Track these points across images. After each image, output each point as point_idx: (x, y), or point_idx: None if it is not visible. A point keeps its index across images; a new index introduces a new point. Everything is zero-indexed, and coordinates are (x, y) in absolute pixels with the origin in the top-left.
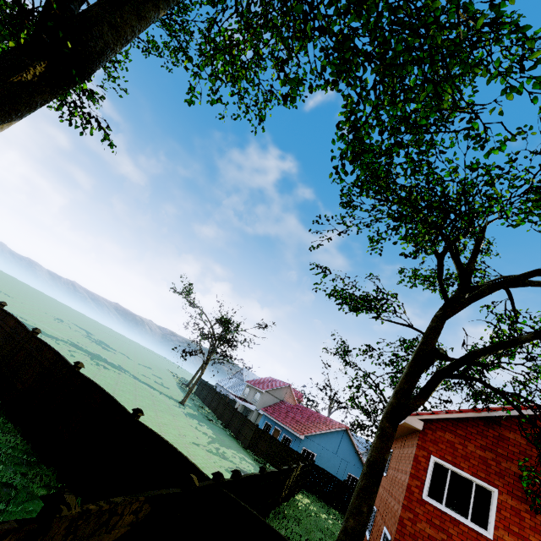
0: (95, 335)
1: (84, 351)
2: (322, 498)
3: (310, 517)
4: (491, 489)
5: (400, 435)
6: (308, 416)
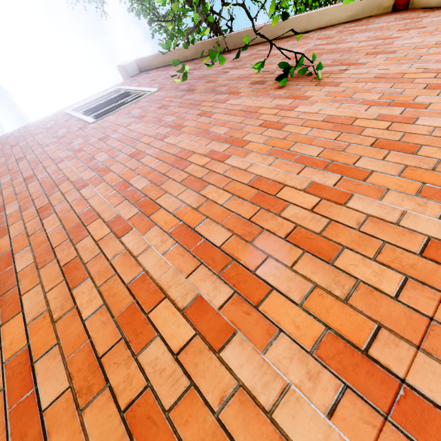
0: None
1: None
2: None
3: None
4: (151, 89)
5: None
6: None
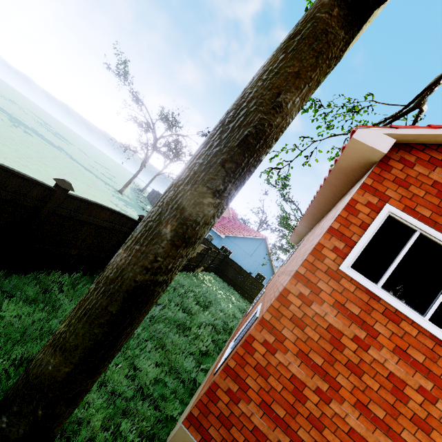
0: (56, 129)
1: (10, 116)
2: (227, 281)
3: (202, 289)
4: None
5: (320, 216)
6: (234, 225)
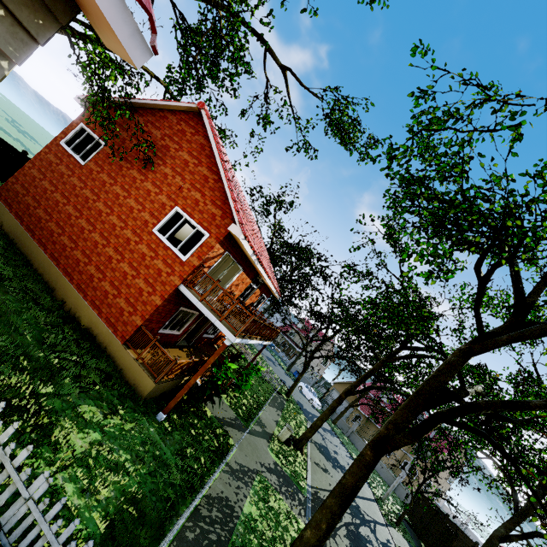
0: (27, 130)
1: None
2: None
3: None
4: (103, 143)
5: None
6: None
